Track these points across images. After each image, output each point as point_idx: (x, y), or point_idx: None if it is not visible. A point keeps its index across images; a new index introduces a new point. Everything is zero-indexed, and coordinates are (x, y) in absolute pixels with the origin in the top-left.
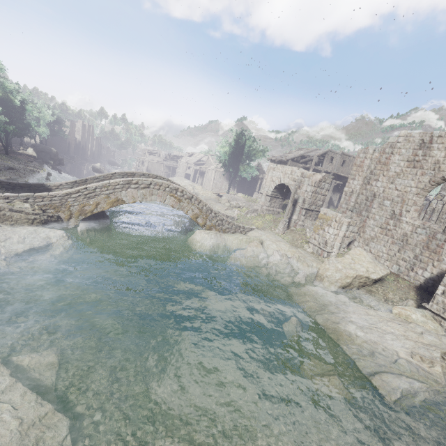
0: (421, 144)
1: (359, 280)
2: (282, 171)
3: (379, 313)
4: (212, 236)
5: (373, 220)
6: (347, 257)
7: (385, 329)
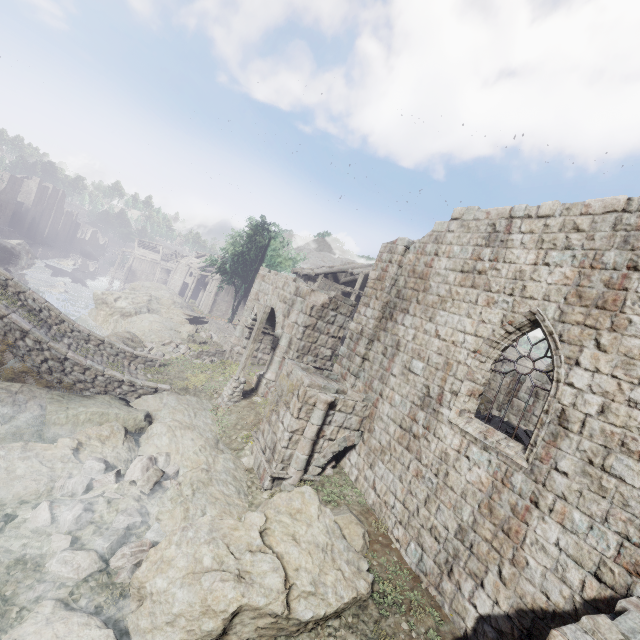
0: (490, 234)
1: (258, 621)
2: (273, 283)
3: None
4: None
5: (390, 404)
6: (250, 521)
7: None
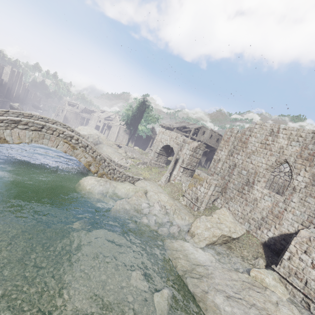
0: (271, 132)
1: (223, 238)
2: (169, 135)
3: (240, 276)
4: (102, 184)
5: (233, 184)
6: (214, 216)
7: (248, 301)
